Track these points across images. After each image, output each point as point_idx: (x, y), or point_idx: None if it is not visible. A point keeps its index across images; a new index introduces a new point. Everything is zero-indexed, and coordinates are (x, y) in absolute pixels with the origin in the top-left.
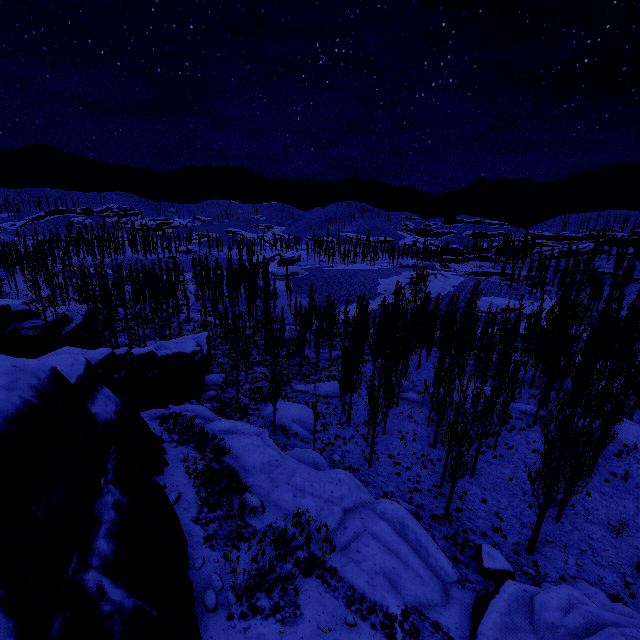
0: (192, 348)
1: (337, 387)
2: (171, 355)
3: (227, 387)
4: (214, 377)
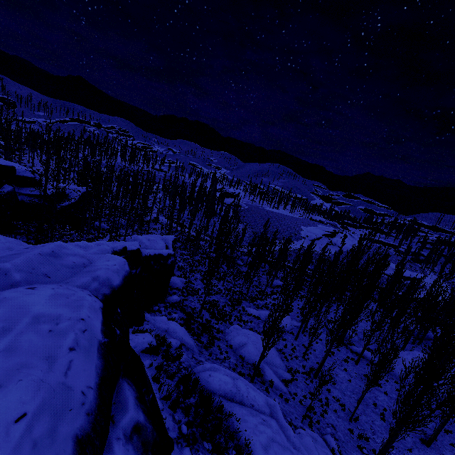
0: (167, 250)
1: (288, 321)
2: (153, 256)
3: (188, 294)
4: (177, 280)
